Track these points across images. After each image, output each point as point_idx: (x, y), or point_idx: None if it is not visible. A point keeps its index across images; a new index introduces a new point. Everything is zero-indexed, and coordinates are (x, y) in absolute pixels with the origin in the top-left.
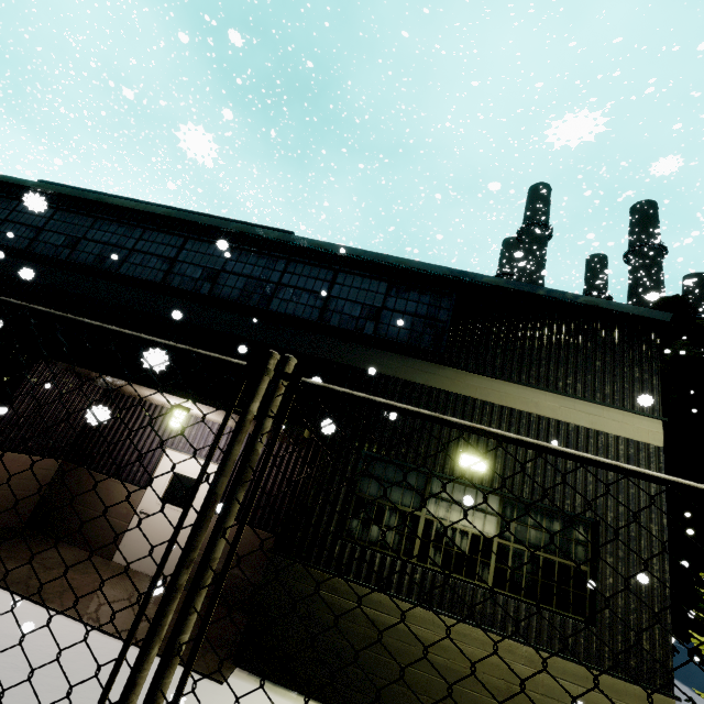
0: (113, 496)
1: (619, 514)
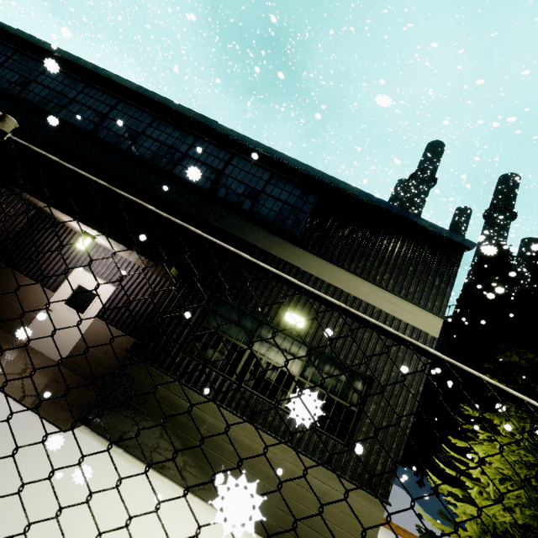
0: (28, 292)
1: (390, 377)
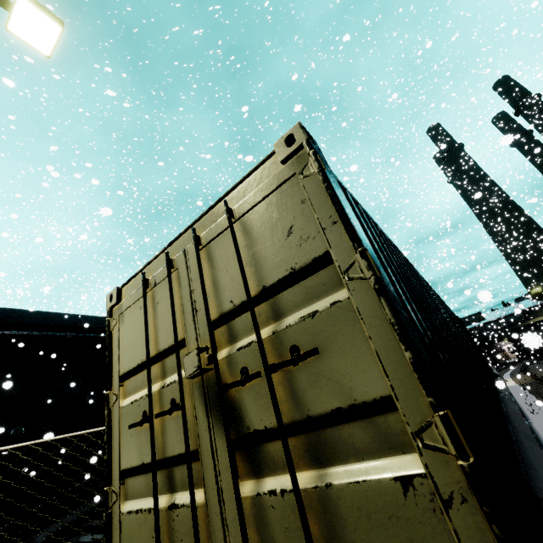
0: (503, 354)
1: None
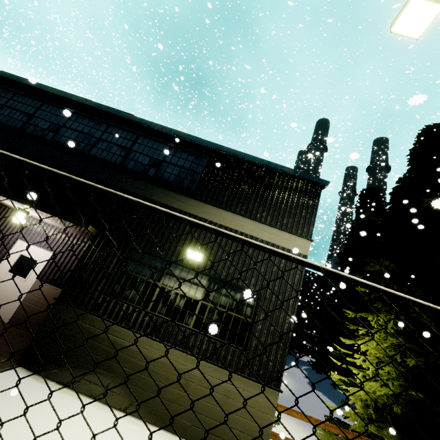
0: None
1: (274, 290)
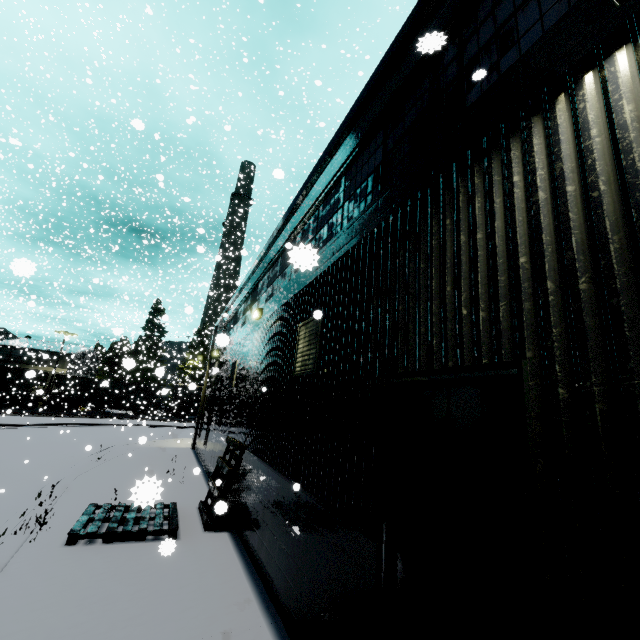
0: None
1: None
